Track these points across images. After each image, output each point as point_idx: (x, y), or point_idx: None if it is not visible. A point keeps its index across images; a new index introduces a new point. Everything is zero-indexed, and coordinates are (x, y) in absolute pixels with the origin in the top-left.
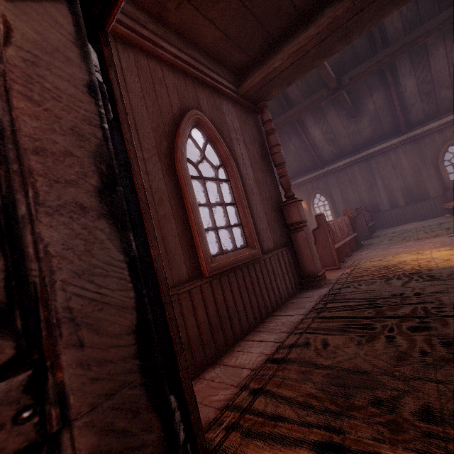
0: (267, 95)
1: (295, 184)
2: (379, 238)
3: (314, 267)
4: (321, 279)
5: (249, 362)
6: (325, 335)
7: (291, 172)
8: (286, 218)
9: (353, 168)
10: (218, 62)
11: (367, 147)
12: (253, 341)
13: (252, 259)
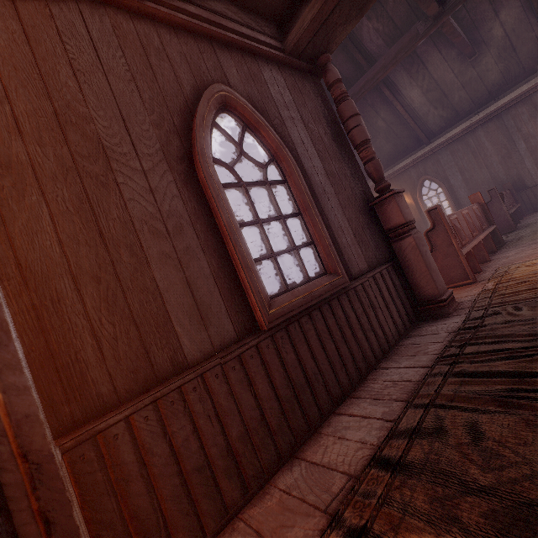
0: (329, 42)
1: (392, 173)
2: (532, 228)
3: (434, 288)
4: (448, 303)
5: (343, 461)
6: (472, 412)
7: (384, 159)
8: (382, 221)
9: (477, 133)
10: (248, 9)
11: (497, 98)
12: (349, 417)
13: (334, 291)
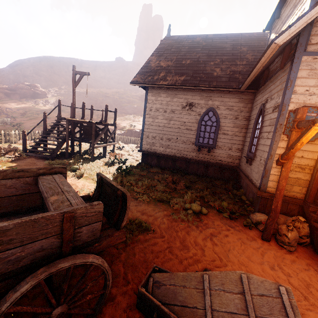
0: None
1: None
2: None
3: None
4: None
5: None
6: None
7: None
8: None
9: None
10: None
11: None
12: None
13: None
